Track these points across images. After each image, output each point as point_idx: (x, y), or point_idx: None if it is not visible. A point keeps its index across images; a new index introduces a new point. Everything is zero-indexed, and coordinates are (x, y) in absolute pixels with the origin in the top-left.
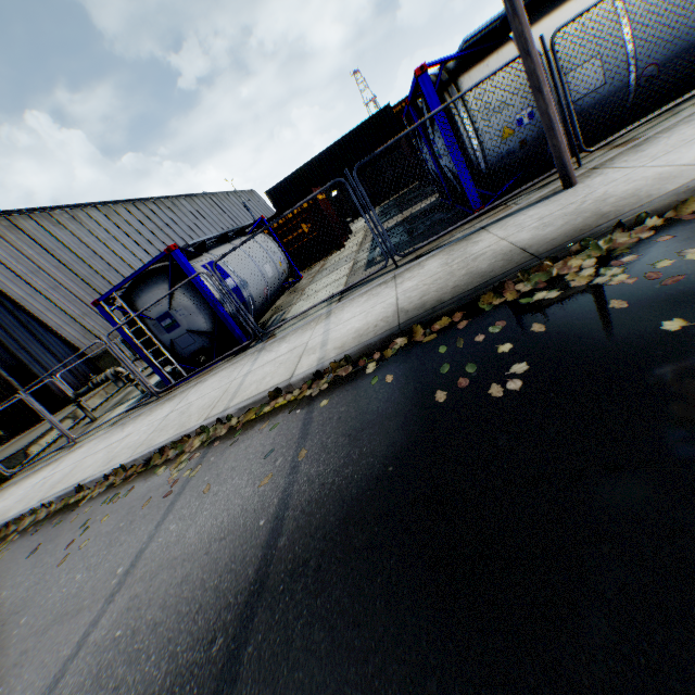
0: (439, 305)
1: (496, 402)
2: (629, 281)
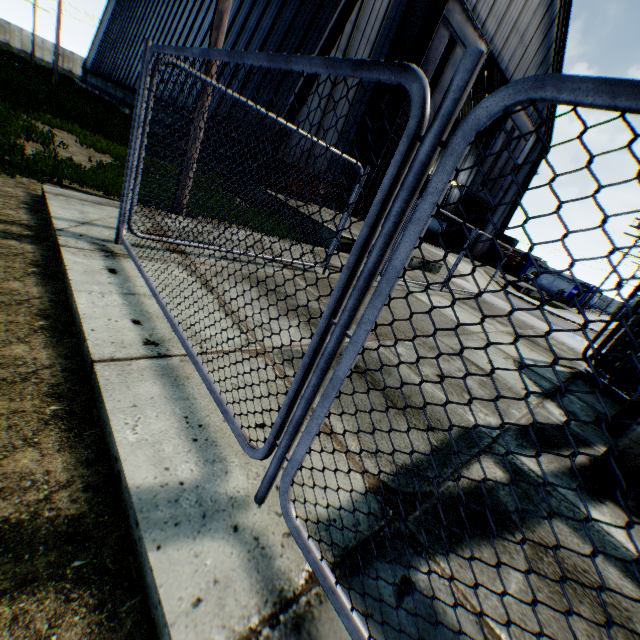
0: None
1: None
2: None
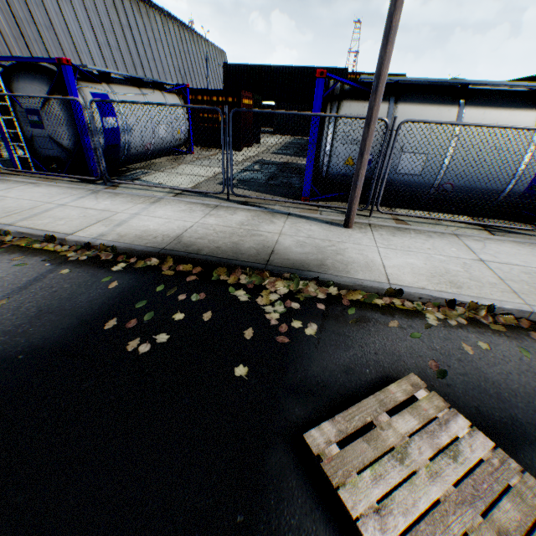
0: (194, 254)
1: (124, 353)
2: (273, 322)
